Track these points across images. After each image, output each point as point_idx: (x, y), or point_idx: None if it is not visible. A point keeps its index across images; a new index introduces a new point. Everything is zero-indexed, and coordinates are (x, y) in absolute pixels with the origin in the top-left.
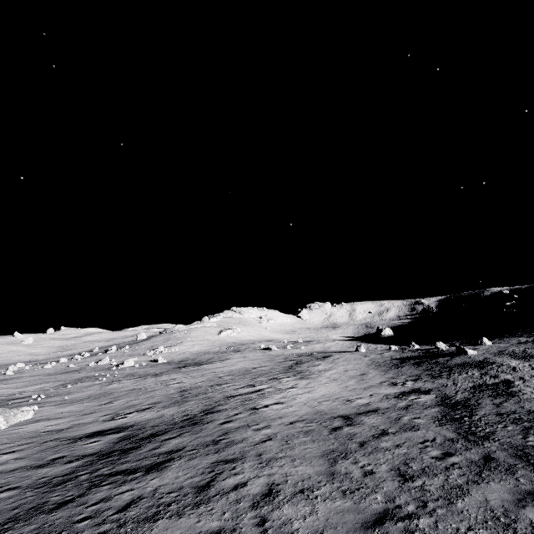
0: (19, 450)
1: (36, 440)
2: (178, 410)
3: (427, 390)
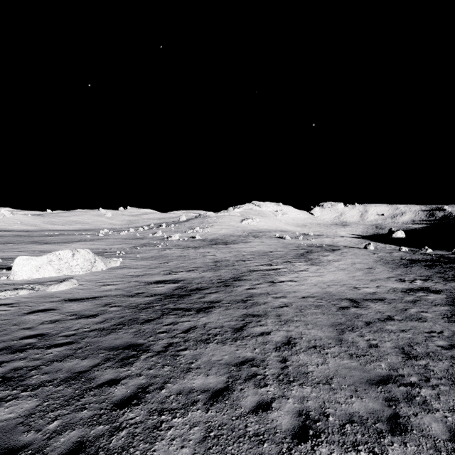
0: (116, 284)
1: (124, 279)
2: (214, 275)
3: (437, 291)
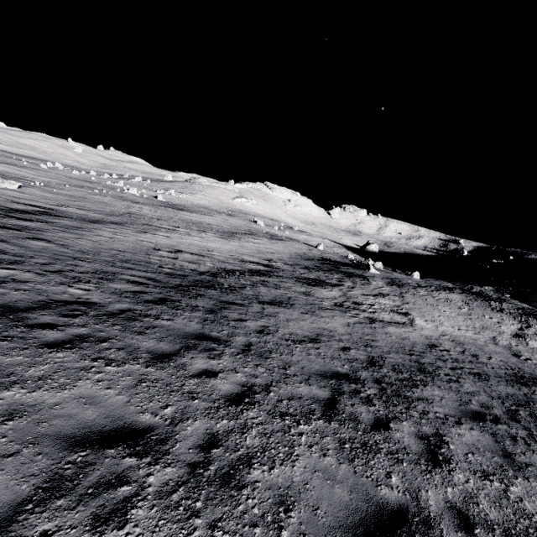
0: None
1: None
2: (101, 217)
3: (274, 268)
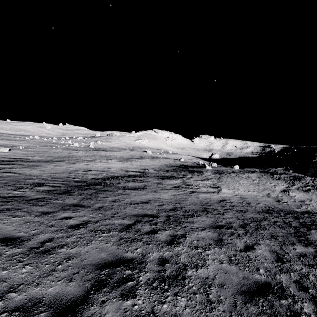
0: None
1: None
2: (51, 159)
3: (146, 173)
